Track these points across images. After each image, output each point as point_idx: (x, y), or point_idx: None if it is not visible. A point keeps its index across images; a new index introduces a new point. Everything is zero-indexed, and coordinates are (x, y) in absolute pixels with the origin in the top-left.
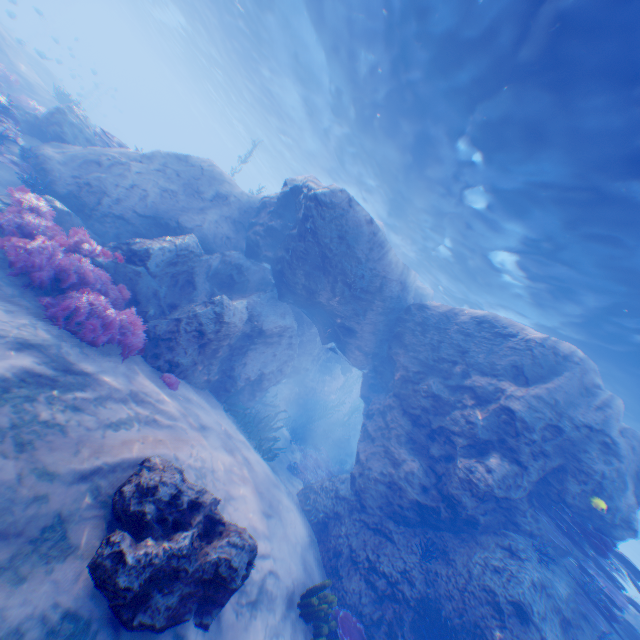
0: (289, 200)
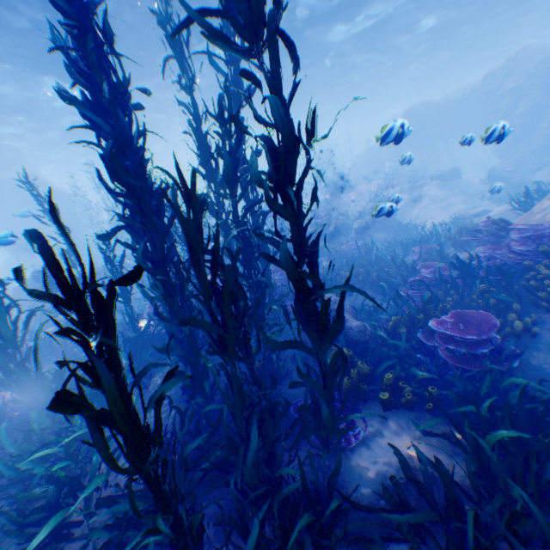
0: None
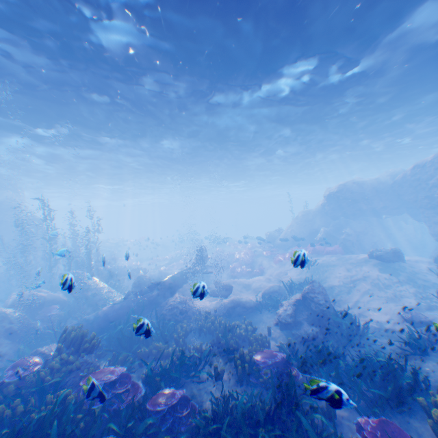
0: (328, 199)
